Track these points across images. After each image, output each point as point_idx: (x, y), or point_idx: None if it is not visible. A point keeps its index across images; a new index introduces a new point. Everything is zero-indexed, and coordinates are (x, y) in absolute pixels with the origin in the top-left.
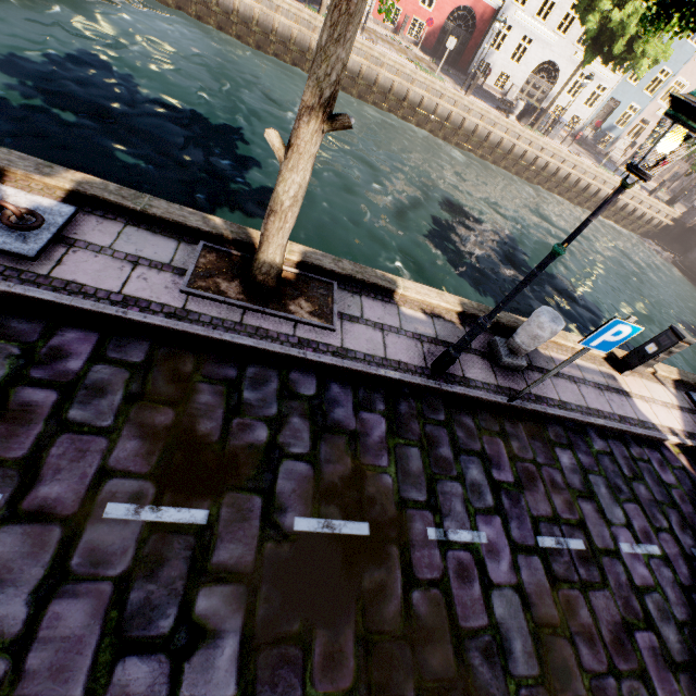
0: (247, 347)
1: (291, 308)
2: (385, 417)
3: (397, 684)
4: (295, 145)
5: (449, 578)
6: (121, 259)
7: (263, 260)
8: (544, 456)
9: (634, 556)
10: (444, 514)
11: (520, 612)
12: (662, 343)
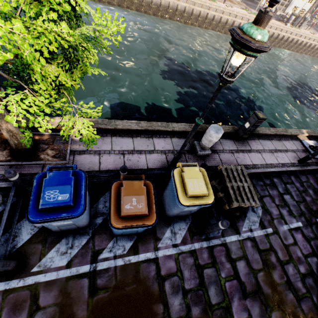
0: None
1: None
2: None
3: None
4: None
5: None
6: None
7: None
8: None
9: None
10: None
11: None
12: None
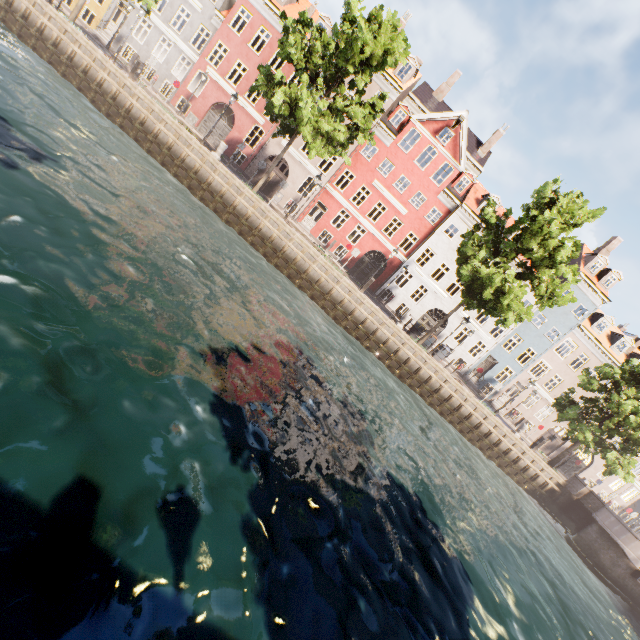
0: None
1: None
2: None
3: None
4: None
5: None
6: None
7: None
8: None
9: None
10: None
11: None
12: None
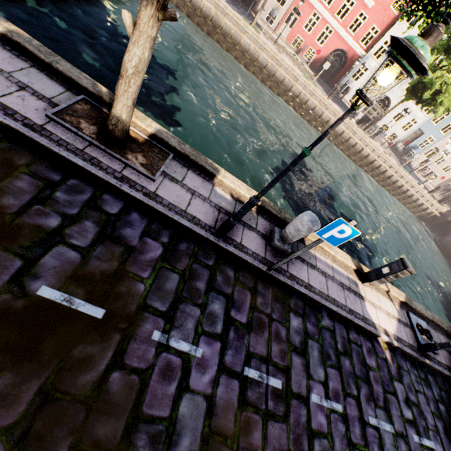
0: (78, 166)
1: (129, 156)
2: (164, 247)
3: (55, 438)
4: (138, 24)
5: (153, 371)
6: (12, 82)
7: (114, 114)
8: (279, 315)
9: (320, 406)
10: (175, 326)
11: (201, 417)
12: (393, 268)
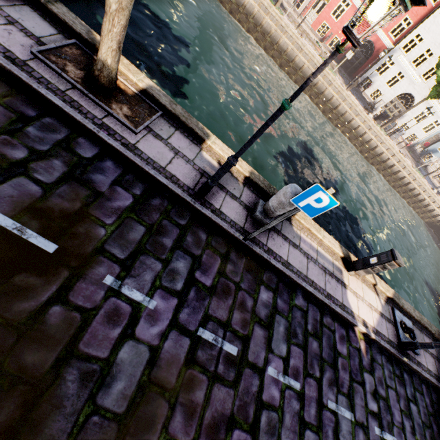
0: (56, 106)
1: (113, 106)
2: (135, 198)
3: None
4: None
5: (98, 313)
6: (2, 15)
7: (99, 57)
8: (248, 285)
9: (275, 380)
10: (131, 275)
11: (142, 365)
12: (382, 258)
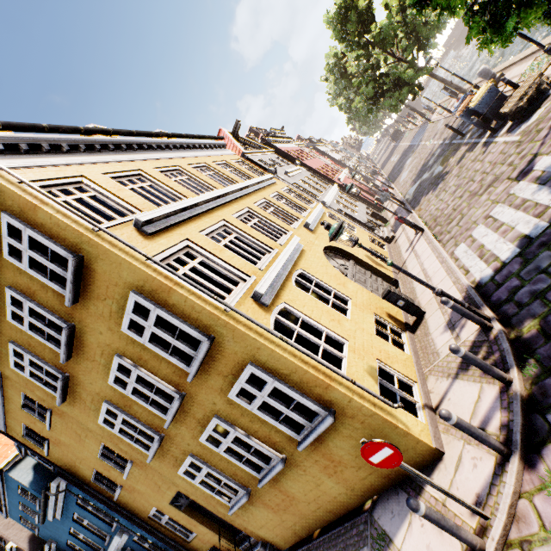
0: None
1: None
2: None
3: None
4: None
5: None
6: None
7: None
8: None
9: None
10: None
11: None
12: None
